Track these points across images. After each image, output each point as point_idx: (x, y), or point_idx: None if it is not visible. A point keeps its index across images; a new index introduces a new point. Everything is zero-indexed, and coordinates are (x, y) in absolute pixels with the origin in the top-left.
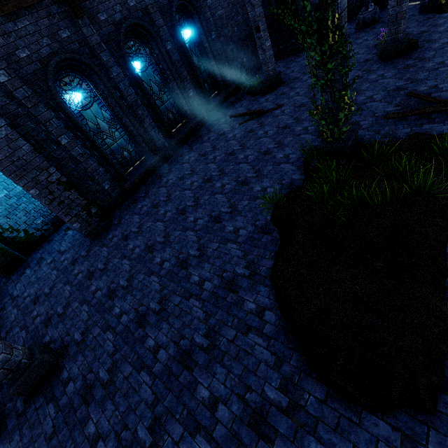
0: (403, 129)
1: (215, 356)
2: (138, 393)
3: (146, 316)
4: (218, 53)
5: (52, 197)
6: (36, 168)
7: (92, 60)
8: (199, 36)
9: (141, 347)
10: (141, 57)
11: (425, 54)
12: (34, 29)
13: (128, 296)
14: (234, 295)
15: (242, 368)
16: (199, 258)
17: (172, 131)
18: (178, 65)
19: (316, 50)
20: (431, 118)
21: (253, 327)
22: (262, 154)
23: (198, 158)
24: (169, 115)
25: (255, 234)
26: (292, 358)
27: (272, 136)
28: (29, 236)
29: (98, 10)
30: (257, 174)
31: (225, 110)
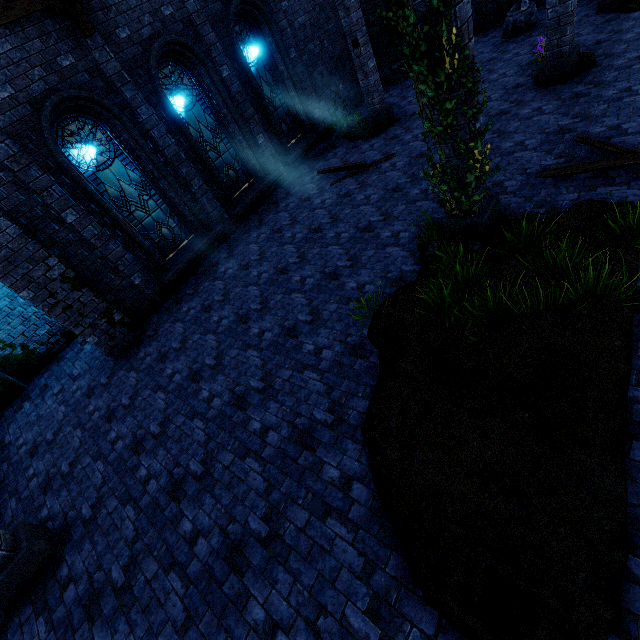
0: (567, 194)
1: (277, 553)
2: (163, 607)
3: (183, 483)
4: (299, 79)
5: (53, 300)
6: (28, 259)
7: (109, 98)
8: (272, 55)
9: (172, 533)
10: (184, 89)
11: (603, 76)
12: (20, 56)
13: (160, 450)
14: (310, 455)
15: (315, 575)
16: (263, 393)
17: (233, 197)
18: (239, 99)
19: (428, 81)
20: (609, 177)
21: (334, 508)
22: (360, 231)
23: (270, 236)
24: (228, 172)
25: (344, 358)
26: (389, 563)
27: (376, 204)
28: (29, 354)
29: (116, 24)
30: (353, 262)
31: (312, 162)
